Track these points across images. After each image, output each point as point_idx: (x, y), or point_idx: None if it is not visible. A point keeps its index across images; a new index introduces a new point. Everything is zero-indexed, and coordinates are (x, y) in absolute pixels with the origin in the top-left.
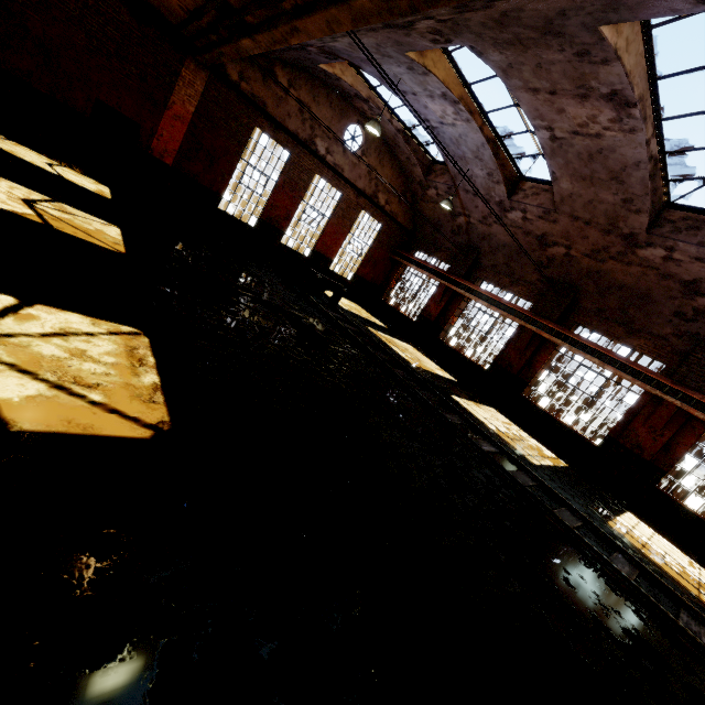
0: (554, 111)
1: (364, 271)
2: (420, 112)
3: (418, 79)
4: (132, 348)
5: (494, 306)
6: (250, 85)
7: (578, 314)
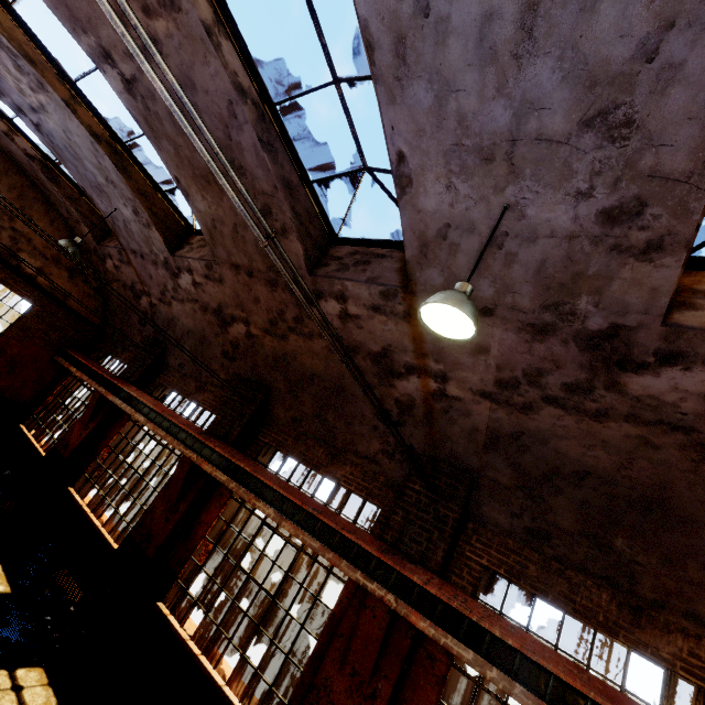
0: None
1: None
2: None
3: None
4: None
5: (151, 422)
6: None
7: (271, 429)
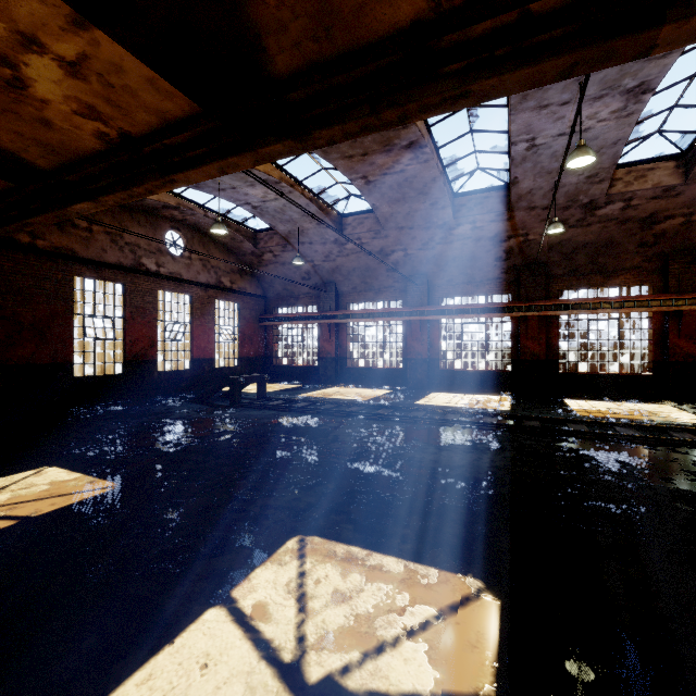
0: (366, 165)
1: (245, 351)
2: (240, 200)
3: (238, 177)
4: (332, 554)
5: (377, 318)
6: (47, 240)
7: (437, 291)
